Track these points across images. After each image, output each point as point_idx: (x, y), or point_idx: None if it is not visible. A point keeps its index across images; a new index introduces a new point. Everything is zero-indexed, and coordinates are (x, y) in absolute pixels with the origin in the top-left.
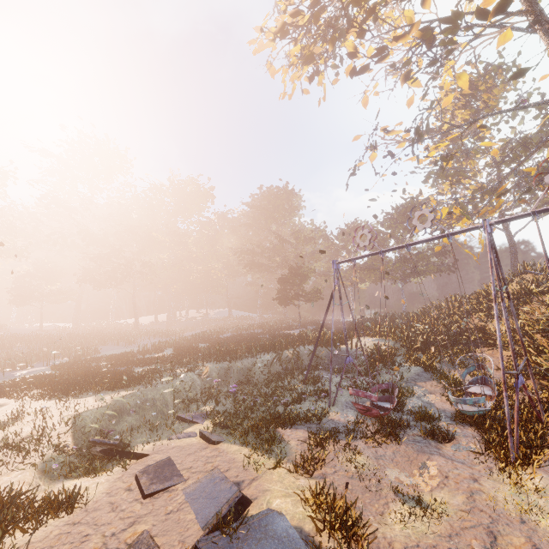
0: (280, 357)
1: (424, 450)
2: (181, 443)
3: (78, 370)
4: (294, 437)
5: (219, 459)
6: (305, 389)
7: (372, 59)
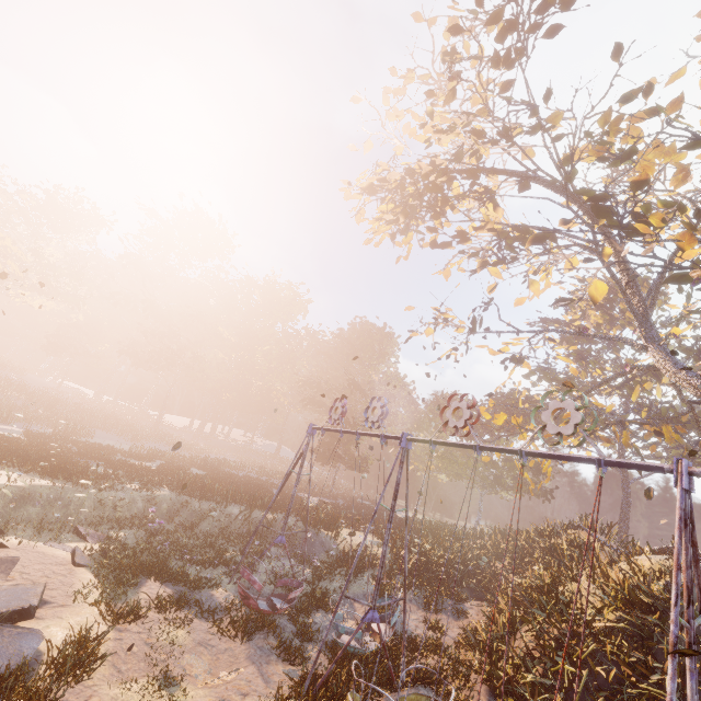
0: (249, 515)
1: (253, 658)
2: (48, 552)
3: (45, 445)
4: (152, 592)
5: (60, 578)
6: (237, 558)
7: (454, 238)
